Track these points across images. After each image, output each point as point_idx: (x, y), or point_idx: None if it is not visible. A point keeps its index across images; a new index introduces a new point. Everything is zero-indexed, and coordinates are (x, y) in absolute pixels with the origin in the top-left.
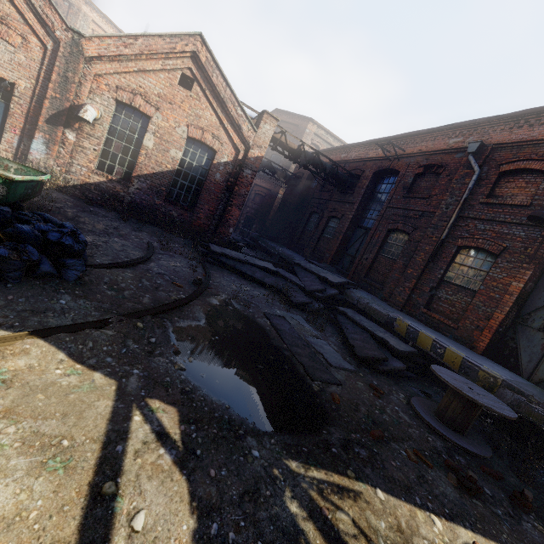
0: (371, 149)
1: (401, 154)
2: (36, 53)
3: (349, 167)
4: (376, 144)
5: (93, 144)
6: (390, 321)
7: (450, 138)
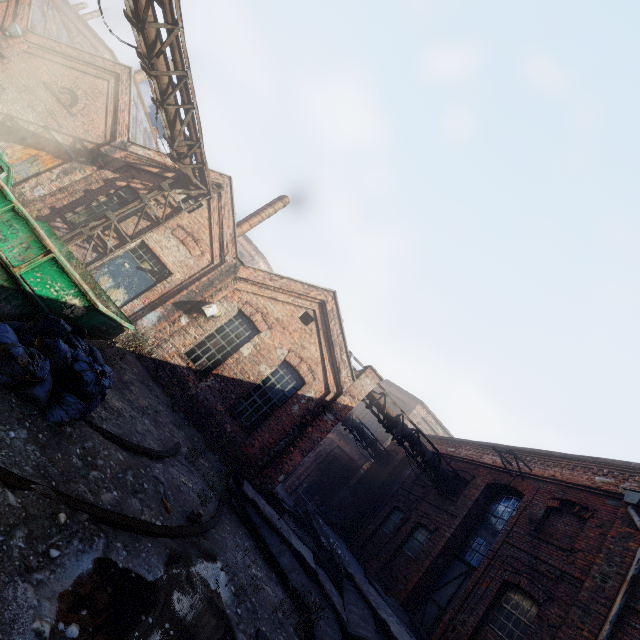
0: (487, 453)
1: (526, 472)
2: (204, 263)
3: (456, 465)
4: (492, 447)
5: (197, 332)
6: None
7: (596, 474)
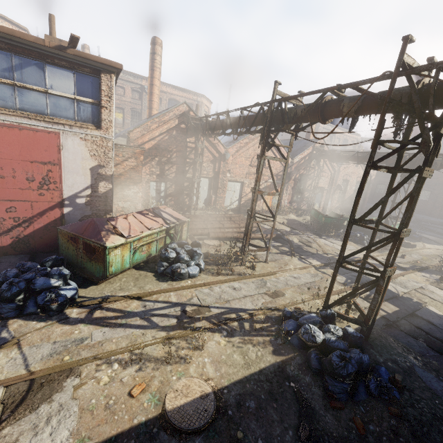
0: None
1: None
2: (329, 176)
3: None
4: None
5: (337, 195)
6: (441, 223)
7: None
